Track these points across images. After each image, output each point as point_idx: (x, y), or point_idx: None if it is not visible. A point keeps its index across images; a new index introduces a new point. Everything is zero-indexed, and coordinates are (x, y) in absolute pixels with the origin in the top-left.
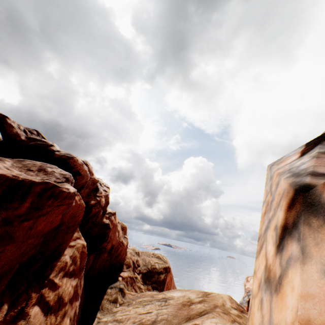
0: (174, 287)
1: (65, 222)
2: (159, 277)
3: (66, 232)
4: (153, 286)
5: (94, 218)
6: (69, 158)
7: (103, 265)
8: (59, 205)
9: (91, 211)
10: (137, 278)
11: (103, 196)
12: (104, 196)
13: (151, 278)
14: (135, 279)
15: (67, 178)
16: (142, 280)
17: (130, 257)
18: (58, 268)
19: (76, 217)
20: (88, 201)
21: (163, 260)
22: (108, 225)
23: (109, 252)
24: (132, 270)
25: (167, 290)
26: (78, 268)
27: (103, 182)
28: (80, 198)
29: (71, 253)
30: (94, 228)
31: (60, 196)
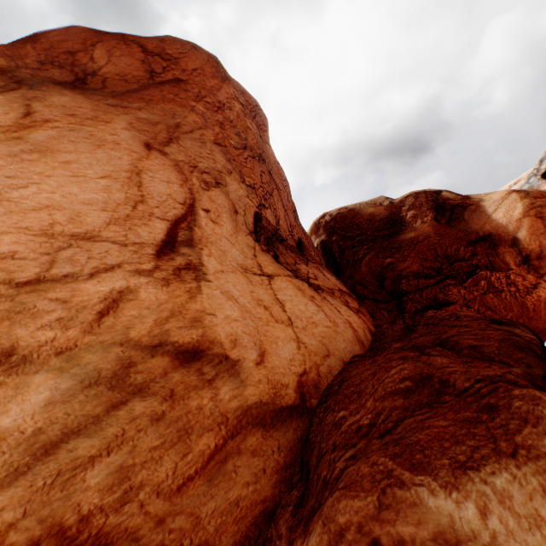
0: None
1: None
2: None
3: None
4: None
5: None
6: None
7: None
8: None
9: None
10: None
11: None
12: None
13: None
14: None
15: None
16: None
17: None
18: None
19: None
20: None
21: None
22: None
23: None
24: None
25: None
26: None
27: None
28: None
29: None
30: None
31: None
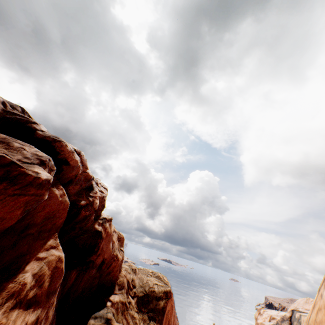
0: (175, 317)
1: (36, 223)
2: (158, 303)
3: (37, 238)
4: (150, 315)
5: (83, 223)
6: (55, 141)
7: (90, 284)
8: (17, 194)
9: (79, 213)
10: (131, 303)
11: (97, 197)
12: (100, 198)
13: (147, 304)
14: (128, 304)
15: (42, 160)
16: (137, 305)
17: (124, 275)
18: (7, 294)
19: (56, 218)
20: (77, 201)
21: (163, 281)
22: (101, 233)
23: (99, 268)
24: (125, 293)
25: (166, 322)
26: (45, 293)
27: (100, 181)
28: (64, 194)
29: (37, 269)
30: (81, 236)
31: (21, 180)
